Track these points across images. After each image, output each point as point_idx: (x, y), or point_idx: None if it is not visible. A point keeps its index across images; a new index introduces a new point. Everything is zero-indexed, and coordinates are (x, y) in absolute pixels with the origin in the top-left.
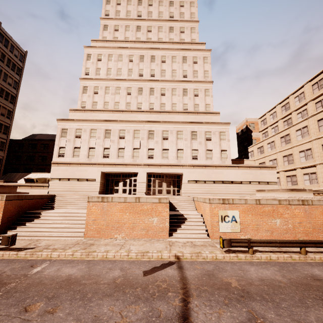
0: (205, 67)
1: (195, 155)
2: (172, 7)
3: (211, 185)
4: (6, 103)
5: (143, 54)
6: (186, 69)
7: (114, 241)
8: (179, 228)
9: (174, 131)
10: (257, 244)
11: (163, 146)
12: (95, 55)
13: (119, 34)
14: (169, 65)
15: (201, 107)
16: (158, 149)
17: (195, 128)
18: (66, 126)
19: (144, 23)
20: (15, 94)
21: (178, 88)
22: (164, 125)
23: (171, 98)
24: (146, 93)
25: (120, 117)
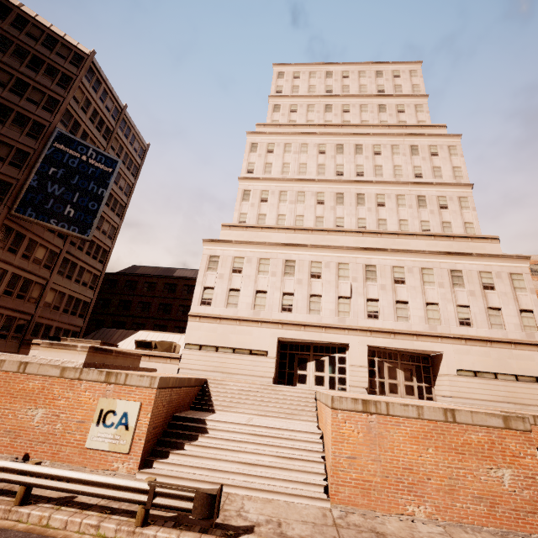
0: (454, 162)
1: (465, 317)
2: (380, 78)
3: (511, 385)
4: (111, 215)
5: (341, 143)
6: (420, 165)
7: (415, 526)
8: None
9: (416, 269)
10: None
11: (397, 296)
12: (263, 144)
13: (298, 116)
14: (388, 158)
15: (455, 228)
16: (387, 301)
17: (456, 265)
18: (218, 252)
19: (336, 101)
20: (125, 203)
21: (407, 194)
22: (395, 257)
23: (396, 211)
24: (350, 202)
25: (308, 240)
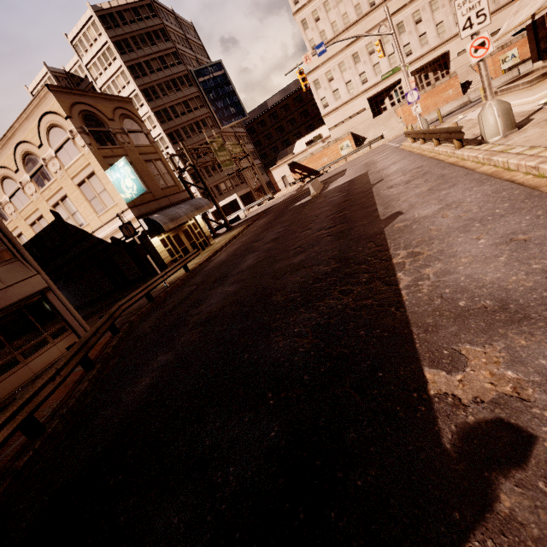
0: None
1: None
2: None
3: None
4: None
5: None
6: None
7: None
8: (468, 89)
9: (426, 5)
10: (529, 60)
11: (419, 33)
12: None
13: None
14: None
15: None
16: (414, 40)
17: None
18: (316, 77)
19: None
20: None
21: None
22: (412, 6)
23: None
24: None
25: (357, 31)
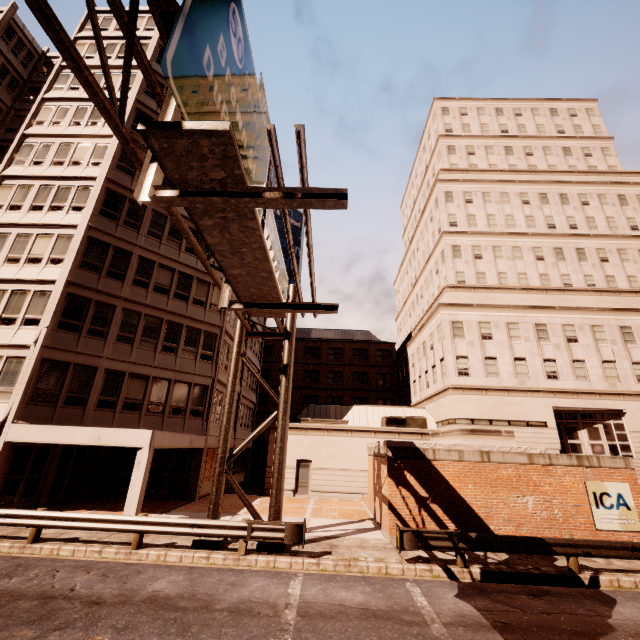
0: None
1: None
2: (557, 117)
3: None
4: None
5: (543, 192)
6: (633, 216)
7: None
8: None
9: None
10: None
11: None
12: (458, 193)
13: (478, 160)
14: (598, 209)
15: None
16: None
17: None
18: (459, 317)
19: (516, 143)
20: None
21: (628, 248)
22: None
23: (622, 267)
24: (572, 258)
25: (544, 300)
